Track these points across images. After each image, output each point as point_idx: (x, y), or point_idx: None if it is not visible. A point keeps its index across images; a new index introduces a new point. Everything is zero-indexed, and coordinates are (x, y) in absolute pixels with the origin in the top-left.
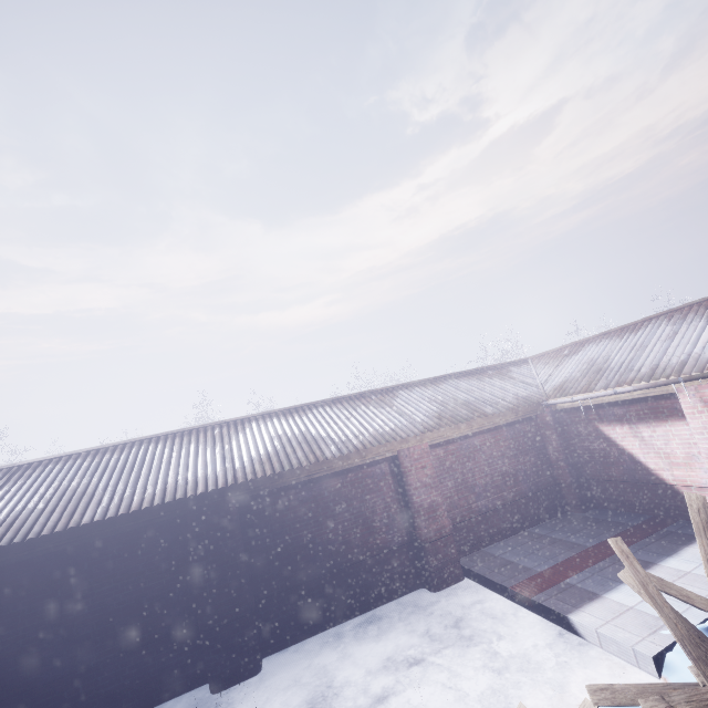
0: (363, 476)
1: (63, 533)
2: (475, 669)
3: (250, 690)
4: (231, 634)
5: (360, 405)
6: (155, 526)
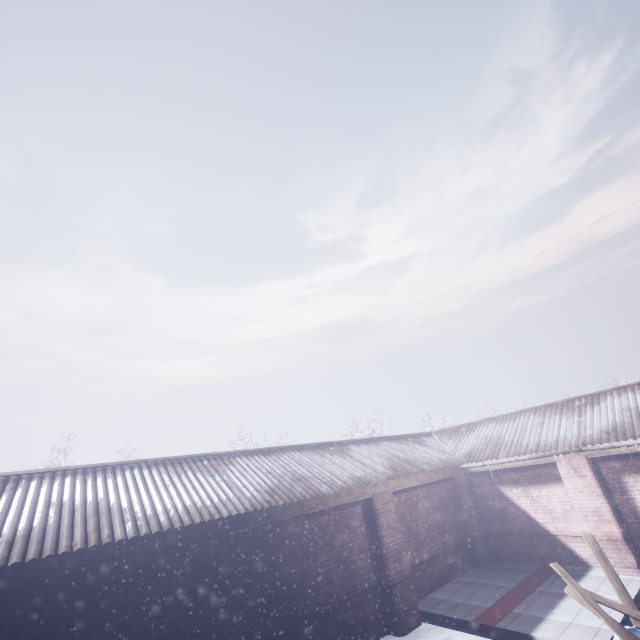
0: (343, 515)
1: (95, 549)
2: None
3: None
4: None
5: (324, 453)
6: (172, 551)
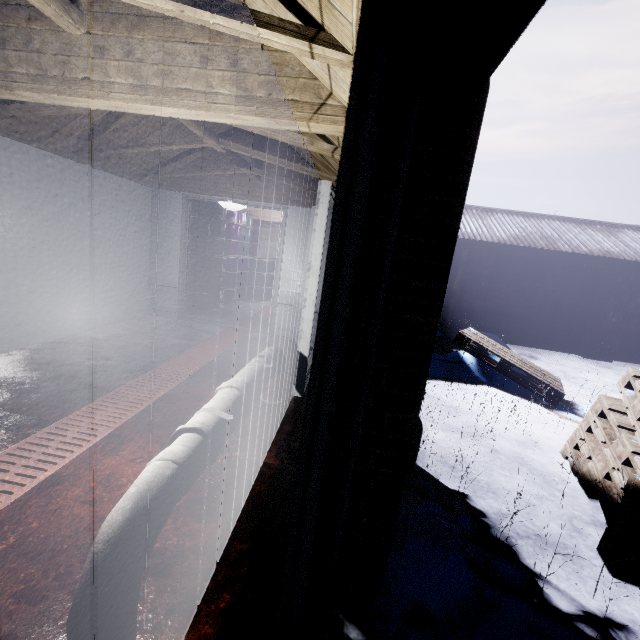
0: None
1: (552, 252)
2: None
3: (614, 366)
4: (608, 338)
5: None
6: (583, 268)
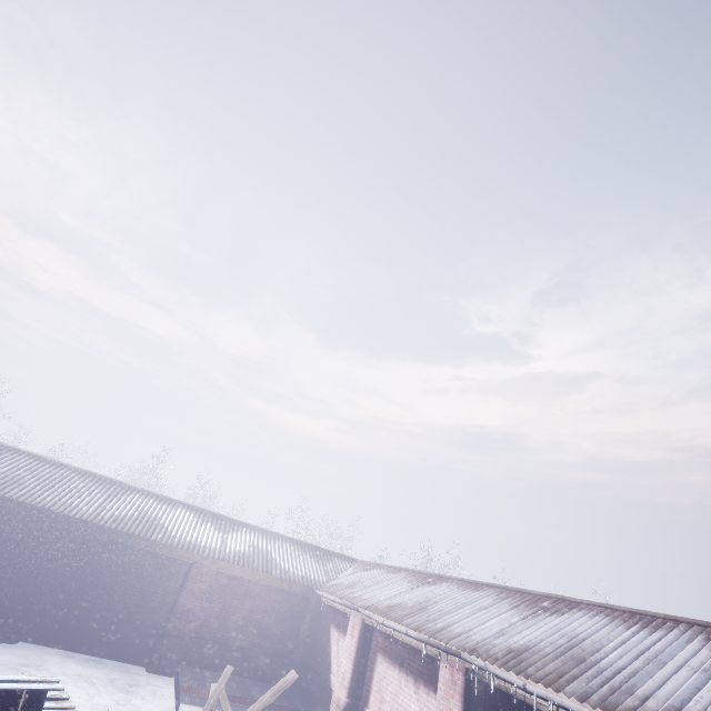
0: (166, 565)
1: None
2: (113, 703)
3: (0, 647)
4: (19, 608)
5: (209, 521)
6: (36, 520)
